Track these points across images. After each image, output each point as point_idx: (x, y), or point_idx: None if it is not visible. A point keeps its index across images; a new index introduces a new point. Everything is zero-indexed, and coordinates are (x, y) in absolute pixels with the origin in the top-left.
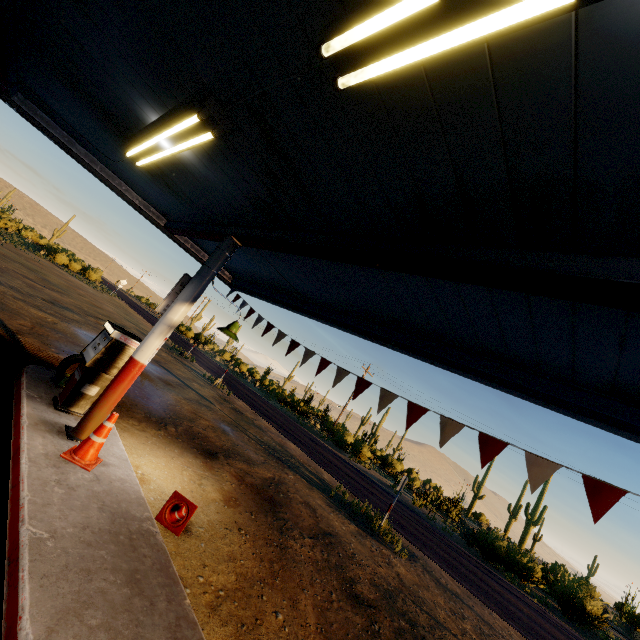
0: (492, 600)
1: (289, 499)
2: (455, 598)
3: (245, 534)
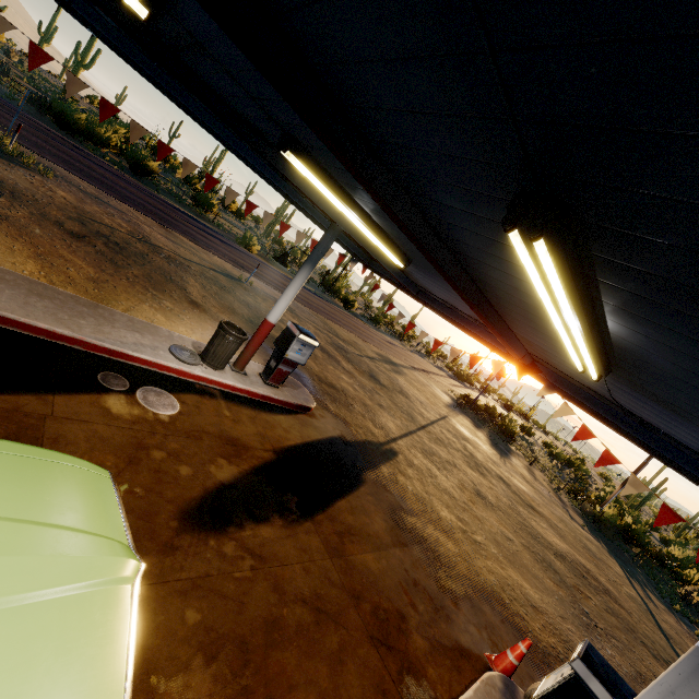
0: (109, 188)
1: None
2: (99, 201)
3: None
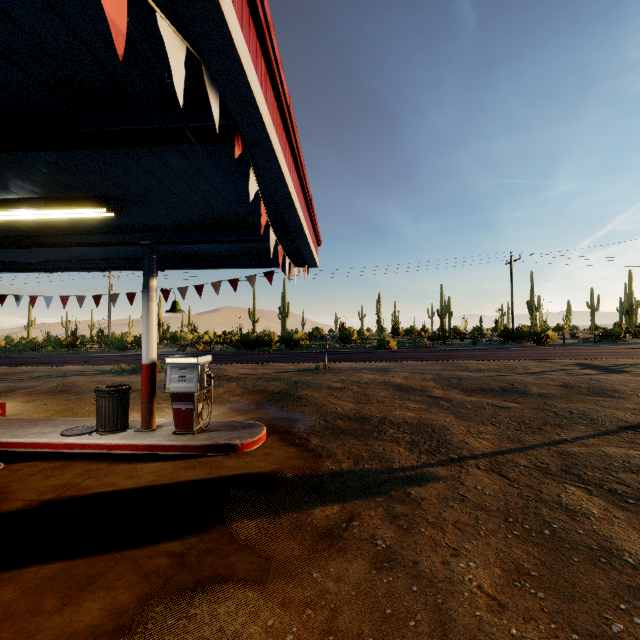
0: (232, 361)
1: (77, 386)
2: None
3: (50, 404)
